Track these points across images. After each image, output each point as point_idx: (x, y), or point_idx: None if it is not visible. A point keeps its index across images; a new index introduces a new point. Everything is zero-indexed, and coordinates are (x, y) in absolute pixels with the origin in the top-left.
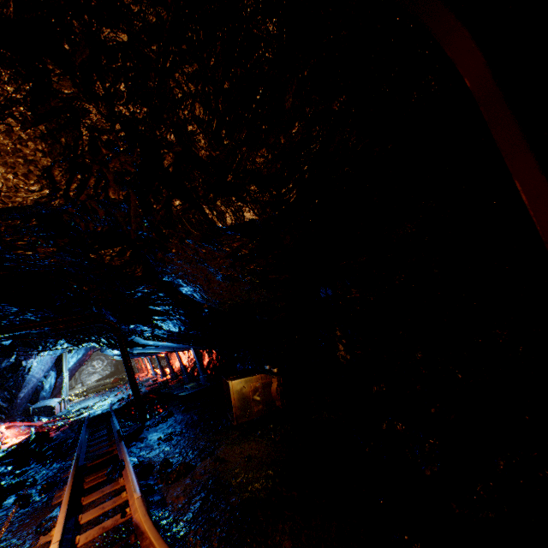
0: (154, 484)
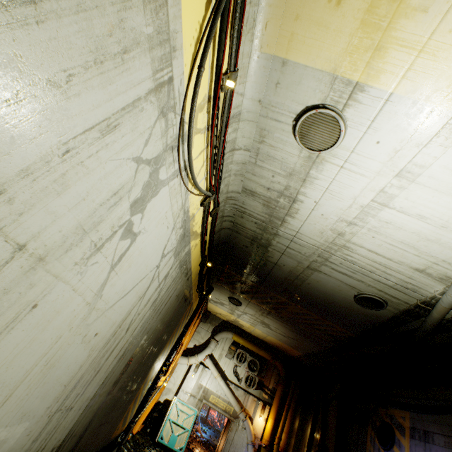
0: (201, 430)
